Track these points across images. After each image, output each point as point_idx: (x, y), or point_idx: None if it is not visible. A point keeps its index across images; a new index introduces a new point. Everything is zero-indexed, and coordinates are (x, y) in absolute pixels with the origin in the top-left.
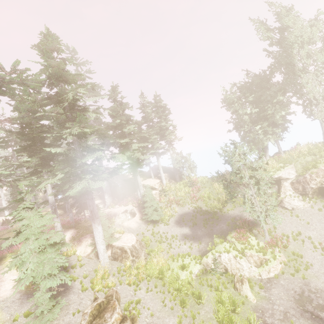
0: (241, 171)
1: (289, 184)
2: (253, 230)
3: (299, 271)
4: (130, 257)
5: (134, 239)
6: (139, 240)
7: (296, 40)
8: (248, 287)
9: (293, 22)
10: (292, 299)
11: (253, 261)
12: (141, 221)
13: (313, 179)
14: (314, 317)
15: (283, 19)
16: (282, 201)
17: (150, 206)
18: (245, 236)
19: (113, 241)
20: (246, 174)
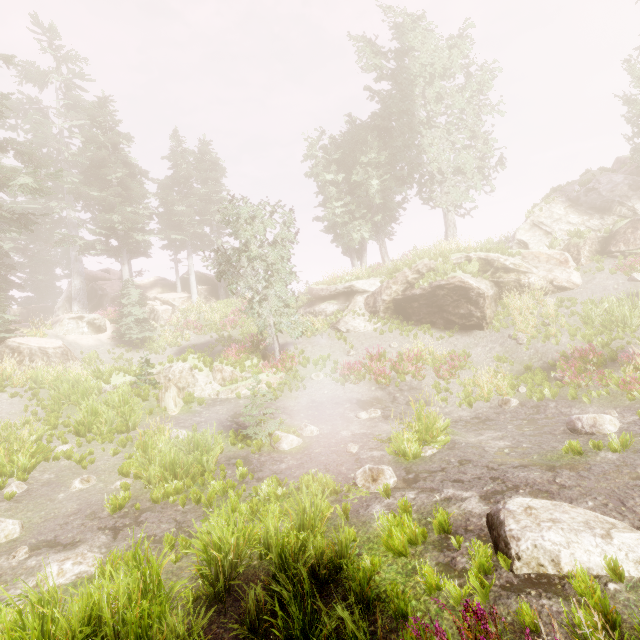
0: (251, 245)
1: (363, 299)
2: (273, 356)
3: (282, 393)
4: (25, 361)
5: (55, 345)
6: (67, 350)
7: (422, 71)
8: (172, 395)
9: (421, 40)
10: (231, 414)
11: (221, 378)
12: (109, 342)
13: (388, 287)
14: (234, 425)
15: (405, 32)
16: (339, 320)
17: (127, 315)
18: (243, 355)
19: (5, 335)
20: (258, 252)
